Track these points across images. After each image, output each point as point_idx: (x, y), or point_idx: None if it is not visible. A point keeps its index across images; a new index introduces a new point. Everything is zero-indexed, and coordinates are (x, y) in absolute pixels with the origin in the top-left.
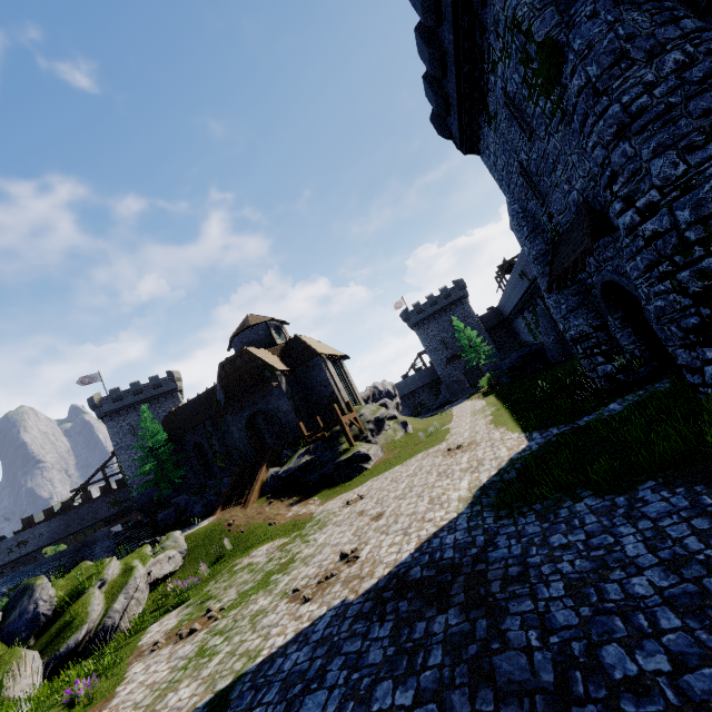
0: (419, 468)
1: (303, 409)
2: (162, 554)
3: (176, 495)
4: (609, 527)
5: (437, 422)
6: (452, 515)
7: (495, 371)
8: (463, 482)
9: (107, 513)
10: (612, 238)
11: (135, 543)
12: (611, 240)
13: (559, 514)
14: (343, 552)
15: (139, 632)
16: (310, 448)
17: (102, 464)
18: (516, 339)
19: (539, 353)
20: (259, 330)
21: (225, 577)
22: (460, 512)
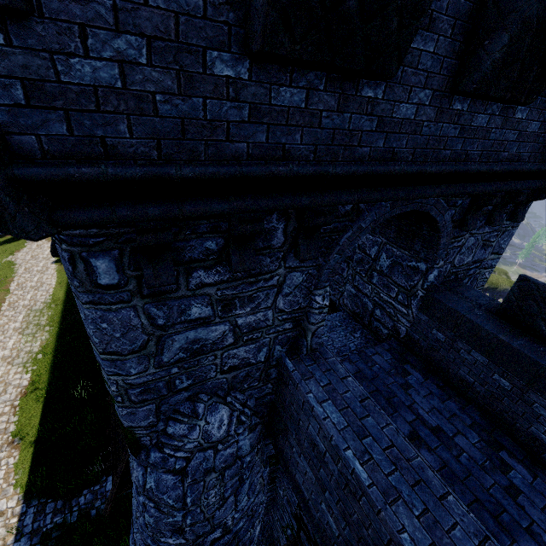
0: None
1: None
2: None
3: None
4: None
5: None
6: None
7: None
8: None
9: None
10: None
11: None
12: None
13: None
14: None
15: None
16: None
17: None
18: None
19: None
20: None
21: None
22: None
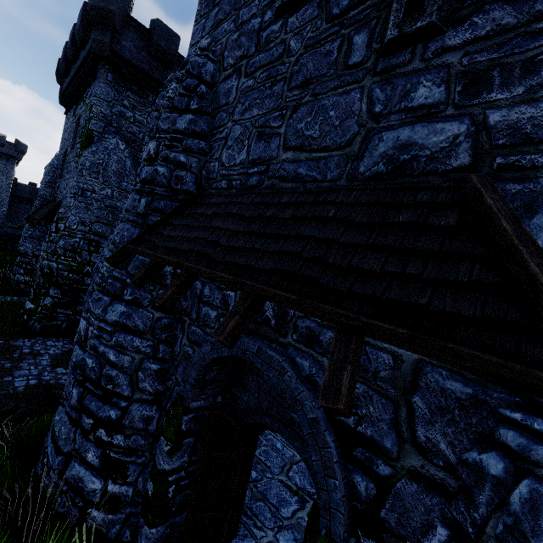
0: None
1: None
2: None
3: None
4: None
5: None
6: None
7: None
8: None
9: None
10: None
11: None
12: None
13: None
14: None
15: None
16: None
17: None
18: None
19: None
20: None
21: None
22: None
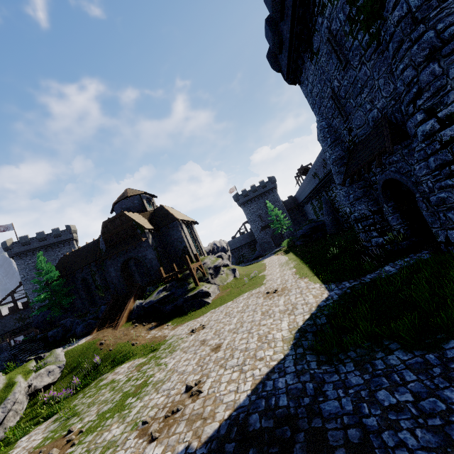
0: (247, 306)
1: (163, 258)
2: (43, 369)
3: (65, 316)
4: (433, 389)
5: (255, 269)
6: (279, 356)
7: (291, 236)
8: (283, 323)
9: (13, 326)
10: (401, 146)
11: (27, 354)
12: (399, 148)
13: (375, 365)
14: (188, 385)
15: (10, 445)
16: (167, 286)
17: (12, 291)
18: (305, 217)
19: (321, 227)
20: (135, 200)
21: (91, 392)
22: (285, 353)
